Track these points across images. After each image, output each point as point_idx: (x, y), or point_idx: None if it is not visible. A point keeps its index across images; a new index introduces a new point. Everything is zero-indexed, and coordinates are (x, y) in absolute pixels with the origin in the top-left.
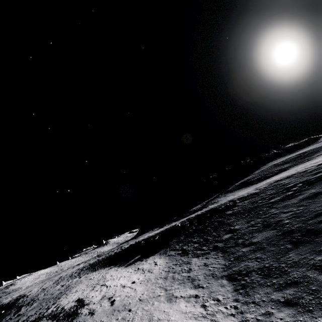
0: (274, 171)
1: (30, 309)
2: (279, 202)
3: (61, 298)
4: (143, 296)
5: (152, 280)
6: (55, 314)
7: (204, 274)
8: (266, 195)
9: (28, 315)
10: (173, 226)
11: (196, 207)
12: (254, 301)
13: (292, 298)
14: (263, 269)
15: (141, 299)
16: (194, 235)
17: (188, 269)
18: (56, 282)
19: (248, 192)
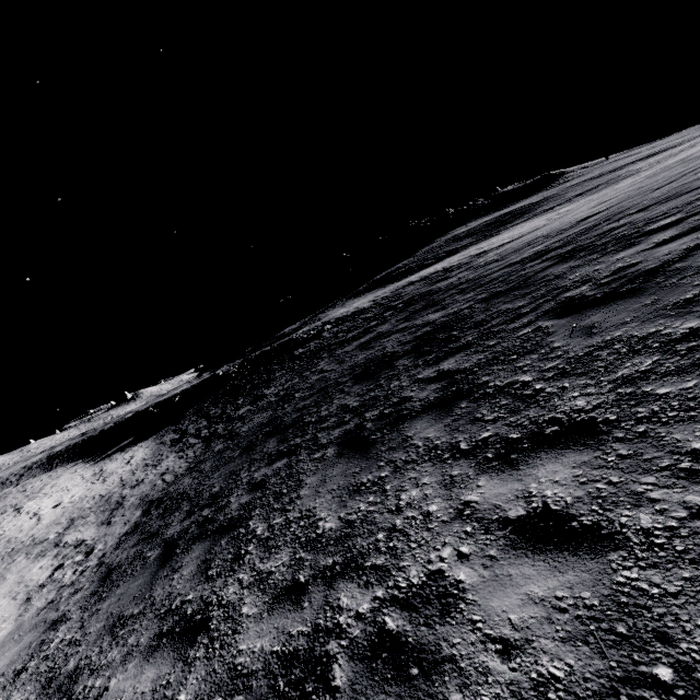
0: (441, 255)
1: None
2: (346, 344)
3: None
4: (27, 540)
5: (84, 501)
6: None
7: (140, 494)
8: (360, 321)
9: None
10: (210, 377)
11: (291, 328)
12: (104, 562)
13: (119, 566)
14: (178, 497)
15: (14, 549)
16: (223, 399)
17: (141, 480)
18: None
19: (358, 307)
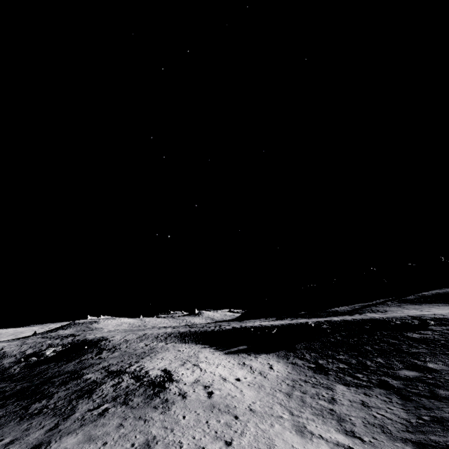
0: None
1: (112, 356)
2: None
3: (144, 359)
4: (254, 405)
5: (266, 388)
6: (138, 375)
7: (363, 419)
8: None
9: (110, 363)
10: (303, 324)
11: (342, 308)
12: None
13: None
14: None
15: (251, 409)
16: (340, 349)
17: (330, 398)
18: (139, 337)
19: None
